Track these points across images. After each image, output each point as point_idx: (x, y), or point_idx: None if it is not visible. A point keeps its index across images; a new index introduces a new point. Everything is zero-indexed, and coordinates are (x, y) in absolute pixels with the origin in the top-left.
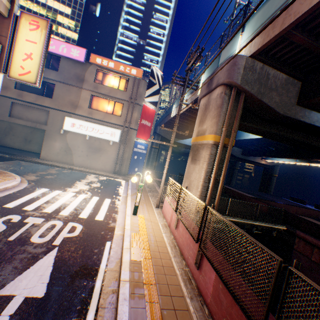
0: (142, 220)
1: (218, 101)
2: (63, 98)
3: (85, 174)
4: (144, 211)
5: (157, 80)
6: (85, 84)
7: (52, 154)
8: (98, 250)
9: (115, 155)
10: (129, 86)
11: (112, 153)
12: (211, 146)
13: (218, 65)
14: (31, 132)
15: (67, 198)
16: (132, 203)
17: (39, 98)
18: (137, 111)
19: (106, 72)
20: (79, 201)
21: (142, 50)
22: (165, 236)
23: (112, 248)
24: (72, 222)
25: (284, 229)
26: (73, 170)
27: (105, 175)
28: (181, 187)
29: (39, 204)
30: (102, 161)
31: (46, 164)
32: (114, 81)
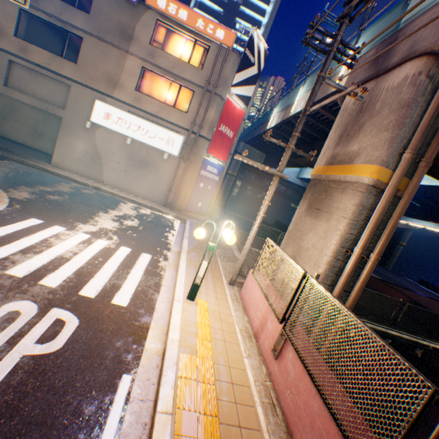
0: (204, 315)
1: (404, 93)
2: (95, 66)
3: (118, 200)
4: (209, 290)
5: (256, 57)
6: (133, 46)
7: (70, 160)
8: (94, 407)
9: (170, 177)
10: (208, 60)
11: (166, 173)
12: (367, 189)
13: (399, 23)
14: (44, 120)
15: (70, 245)
16: (187, 269)
17: (55, 60)
18: (216, 107)
19: (171, 29)
20: (92, 255)
21: (234, 13)
22: (250, 368)
23: (132, 400)
24: (59, 309)
25: (436, 348)
26: (99, 191)
27: (150, 207)
28: (307, 275)
29: (7, 253)
30: (148, 184)
31: (58, 175)
32: (183, 47)
